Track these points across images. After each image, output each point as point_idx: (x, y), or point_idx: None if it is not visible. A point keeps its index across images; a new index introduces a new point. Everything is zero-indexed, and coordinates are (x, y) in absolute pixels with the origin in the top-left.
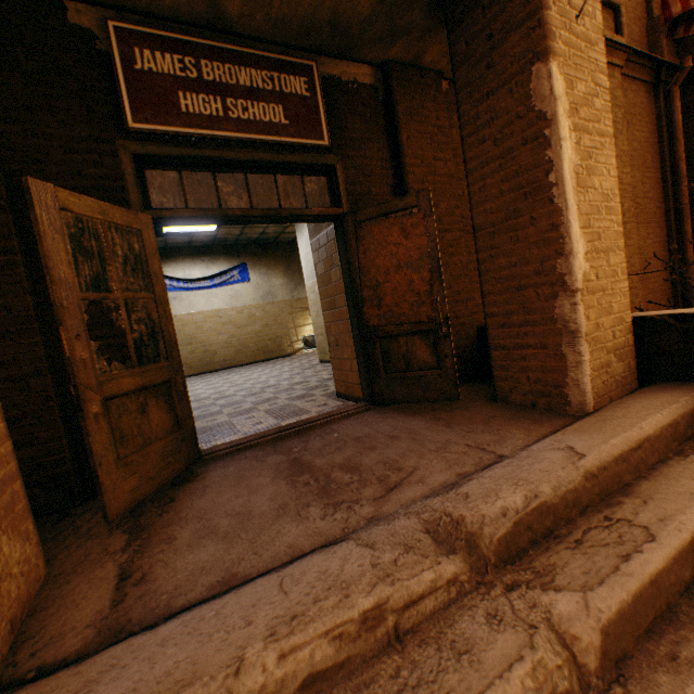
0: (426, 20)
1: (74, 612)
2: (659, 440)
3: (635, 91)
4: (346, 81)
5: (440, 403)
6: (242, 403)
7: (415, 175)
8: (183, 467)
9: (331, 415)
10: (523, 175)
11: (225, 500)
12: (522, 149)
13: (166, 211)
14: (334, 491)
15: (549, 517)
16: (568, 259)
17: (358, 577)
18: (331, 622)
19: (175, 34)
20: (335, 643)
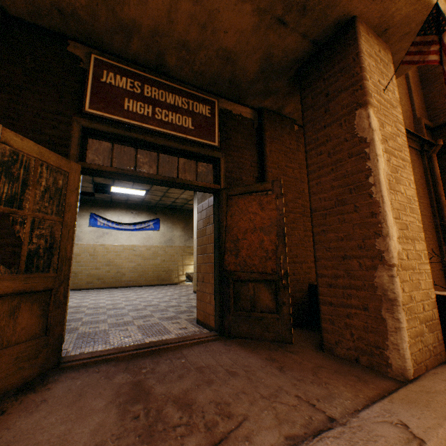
0: (287, 87)
1: None
2: None
3: (410, 152)
4: (235, 114)
5: (276, 344)
6: (124, 316)
7: (273, 173)
8: (35, 374)
9: (185, 340)
10: (348, 176)
11: (48, 424)
12: (348, 159)
13: (94, 165)
14: (158, 434)
15: None
16: (385, 239)
17: None
18: None
19: (132, 69)
20: None
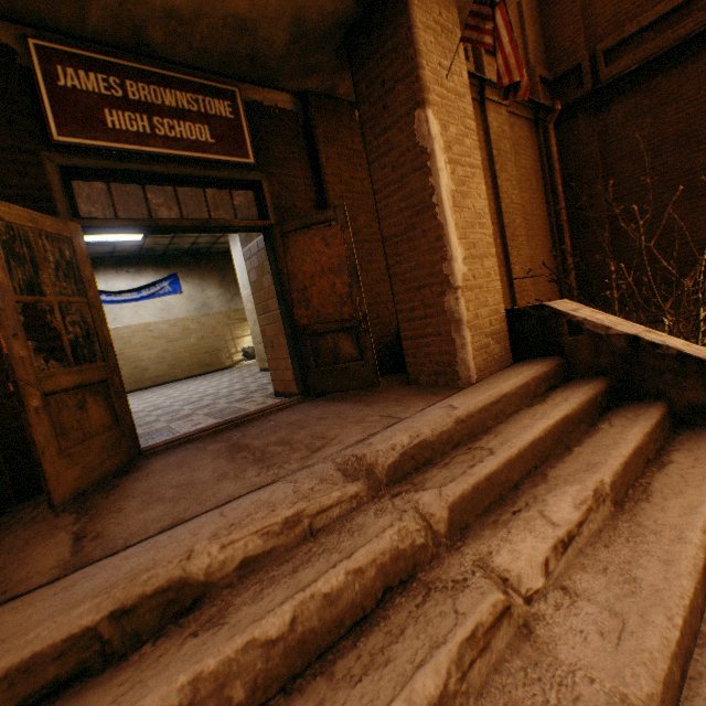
0: (335, 60)
1: (36, 565)
2: (515, 397)
3: (521, 126)
4: (268, 106)
5: (365, 391)
6: (180, 411)
7: (336, 192)
8: (125, 461)
9: (268, 409)
10: (415, 196)
11: (169, 479)
12: (412, 175)
13: (96, 221)
14: (268, 459)
15: (428, 451)
16: (450, 263)
17: (283, 499)
18: (260, 525)
19: (98, 55)
20: (264, 537)
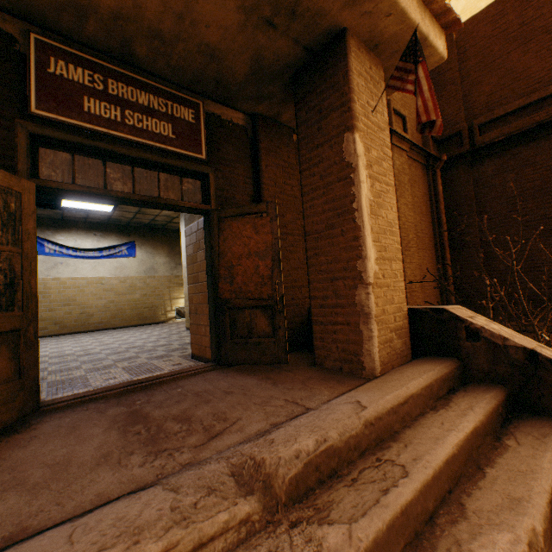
0: (283, 93)
1: None
2: (420, 398)
3: (416, 167)
4: (225, 119)
5: (273, 366)
6: (103, 360)
7: (270, 191)
8: (15, 418)
9: (180, 373)
10: (337, 201)
11: (48, 450)
12: (337, 184)
13: (52, 182)
14: (161, 440)
15: (334, 459)
16: (364, 261)
17: (154, 521)
18: None
19: (90, 56)
20: None
